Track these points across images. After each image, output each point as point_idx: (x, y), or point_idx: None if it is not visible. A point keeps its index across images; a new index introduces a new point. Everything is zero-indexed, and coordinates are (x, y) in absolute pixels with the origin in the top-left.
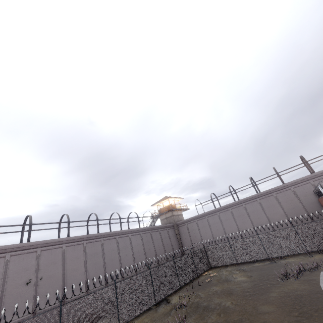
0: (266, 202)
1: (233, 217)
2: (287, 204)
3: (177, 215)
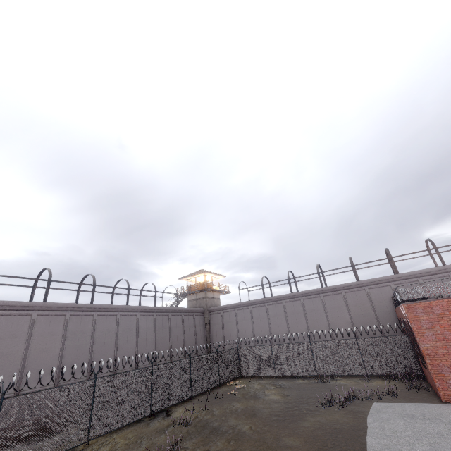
0: (330, 301)
1: (285, 314)
2: (356, 308)
3: (212, 298)
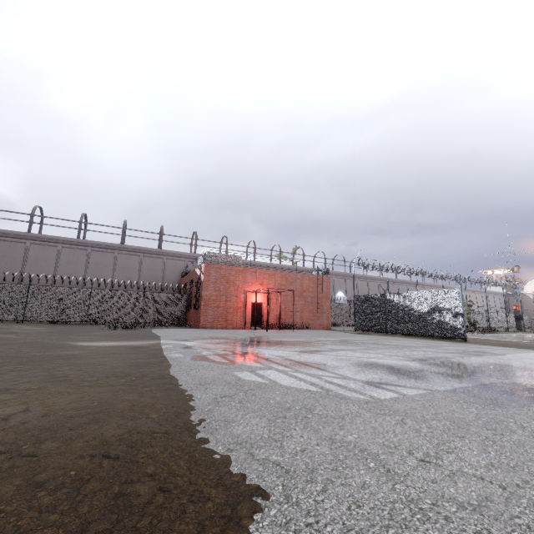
0: (125, 260)
1: (57, 260)
2: (148, 273)
3: None
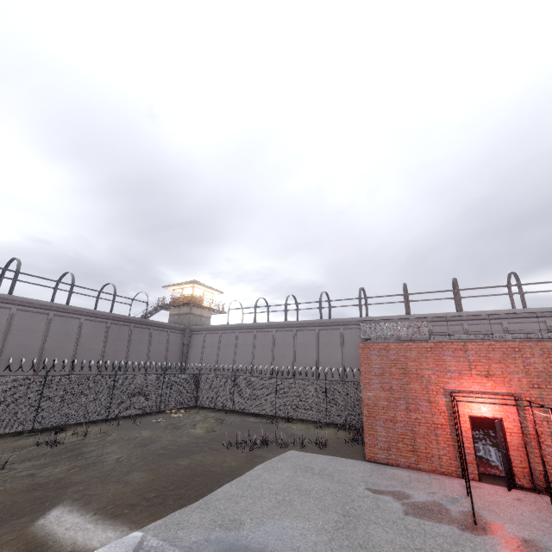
0: (326, 337)
1: (273, 345)
2: (352, 348)
3: (199, 316)
